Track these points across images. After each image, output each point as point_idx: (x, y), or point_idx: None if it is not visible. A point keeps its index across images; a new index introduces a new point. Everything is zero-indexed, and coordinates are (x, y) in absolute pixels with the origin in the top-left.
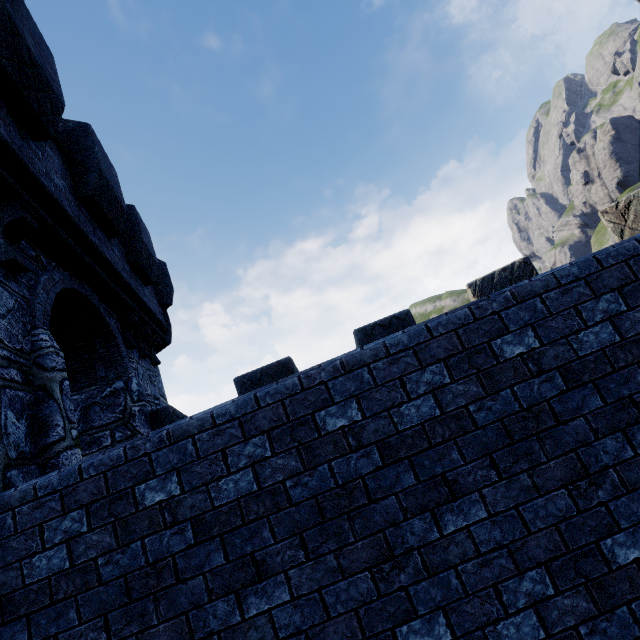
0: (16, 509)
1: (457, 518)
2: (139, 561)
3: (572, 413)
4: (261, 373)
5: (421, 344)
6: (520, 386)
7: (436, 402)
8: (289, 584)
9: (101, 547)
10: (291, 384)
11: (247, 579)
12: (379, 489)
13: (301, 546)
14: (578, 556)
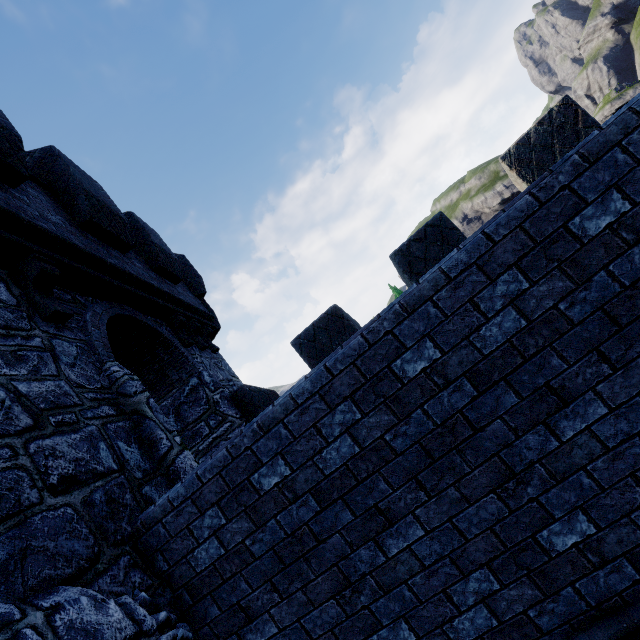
0: (163, 520)
1: (574, 422)
2: (279, 535)
3: None
4: (313, 329)
5: (483, 256)
6: (616, 263)
7: (518, 313)
8: (419, 522)
9: (243, 532)
10: (356, 344)
11: (379, 527)
12: (481, 417)
13: (419, 488)
14: None
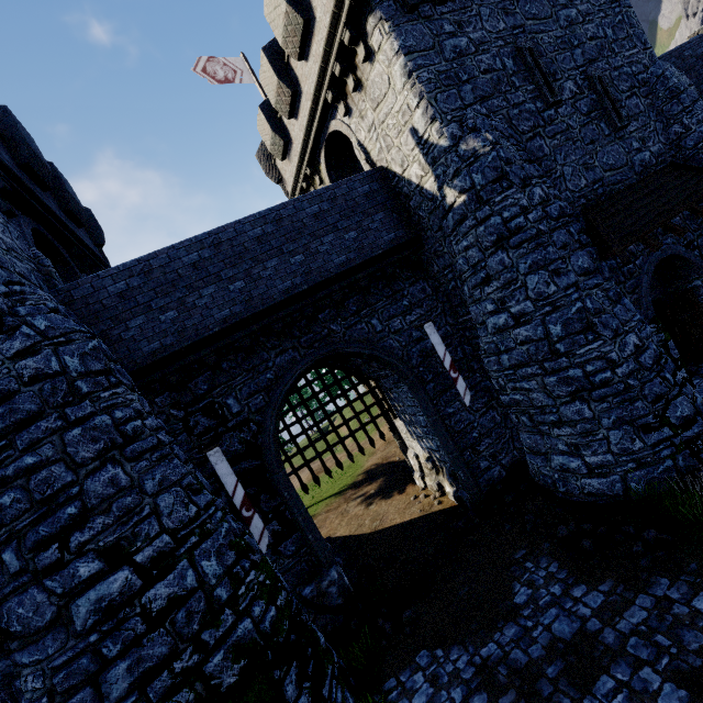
0: None
1: None
2: None
3: (702, 62)
4: None
5: (676, 51)
6: (694, 58)
7: (679, 63)
8: None
9: None
10: None
11: None
12: None
13: None
14: (702, 86)
